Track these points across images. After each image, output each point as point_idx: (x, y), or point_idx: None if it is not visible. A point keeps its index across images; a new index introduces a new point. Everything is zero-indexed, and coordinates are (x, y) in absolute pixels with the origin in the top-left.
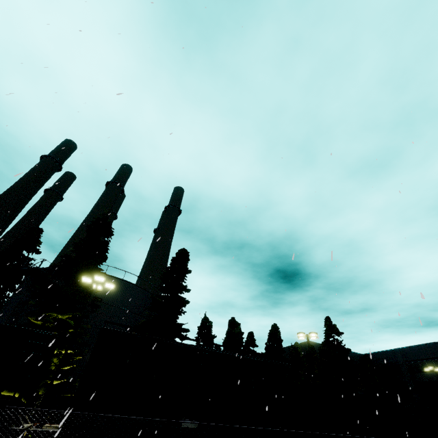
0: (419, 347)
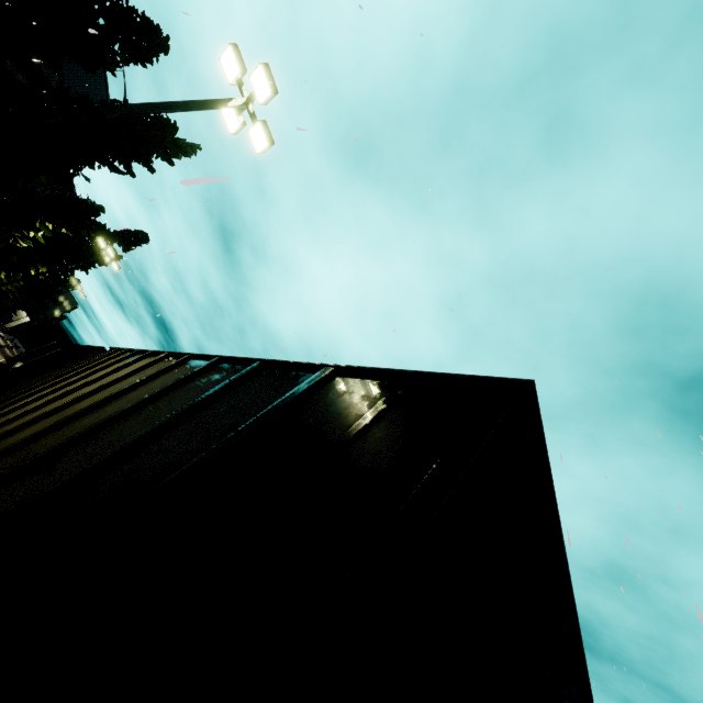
0: None
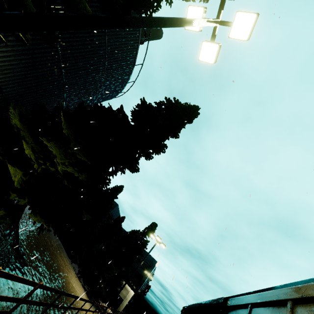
0: (147, 253)
